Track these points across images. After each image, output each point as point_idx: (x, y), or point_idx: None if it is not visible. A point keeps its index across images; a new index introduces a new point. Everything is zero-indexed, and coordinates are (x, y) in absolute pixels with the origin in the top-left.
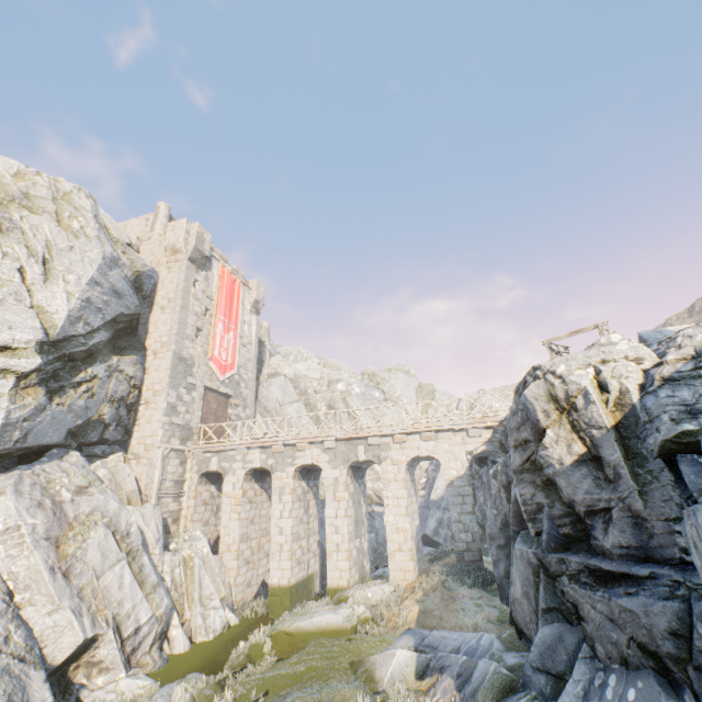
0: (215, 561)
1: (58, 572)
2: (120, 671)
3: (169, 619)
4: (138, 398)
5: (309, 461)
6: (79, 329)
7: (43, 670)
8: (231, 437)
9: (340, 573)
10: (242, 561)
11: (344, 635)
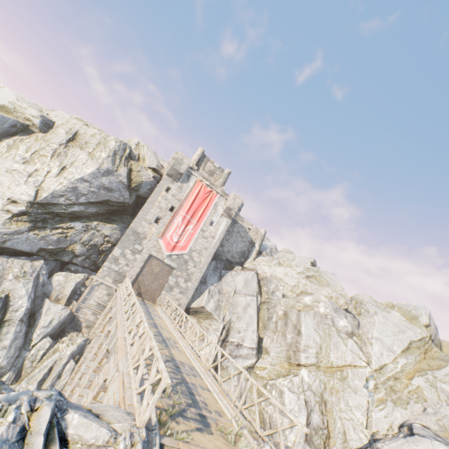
0: (69, 363)
1: None
2: None
3: (0, 372)
4: (110, 249)
5: (111, 327)
6: (61, 201)
7: None
8: (164, 295)
9: None
10: None
11: None
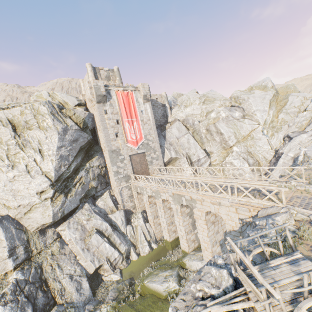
0: (146, 225)
1: (85, 249)
2: (111, 272)
3: (128, 251)
4: (106, 170)
5: (165, 198)
6: (63, 170)
7: (86, 277)
8: (151, 168)
9: (184, 246)
10: (157, 225)
11: (161, 297)
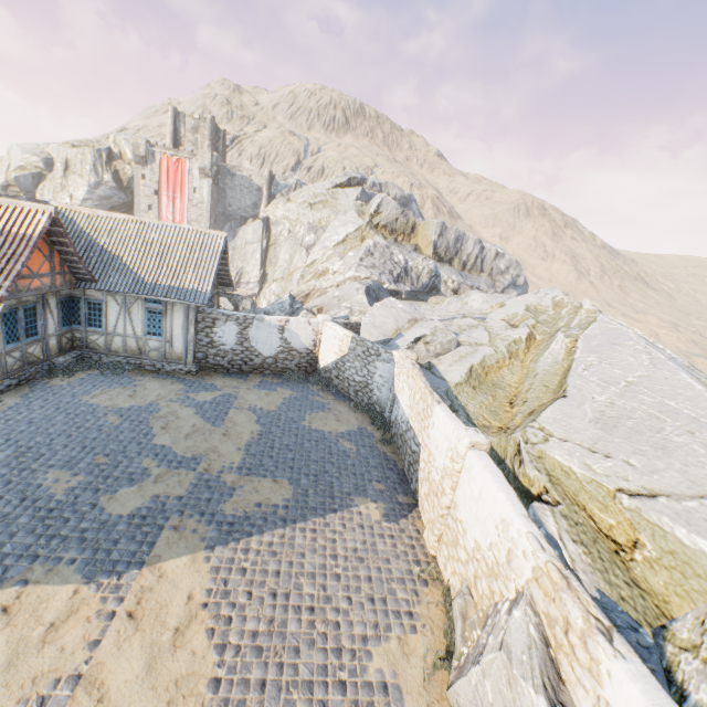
0: None
1: None
2: None
3: None
4: None
5: None
6: None
7: None
8: None
9: None
10: None
11: None
